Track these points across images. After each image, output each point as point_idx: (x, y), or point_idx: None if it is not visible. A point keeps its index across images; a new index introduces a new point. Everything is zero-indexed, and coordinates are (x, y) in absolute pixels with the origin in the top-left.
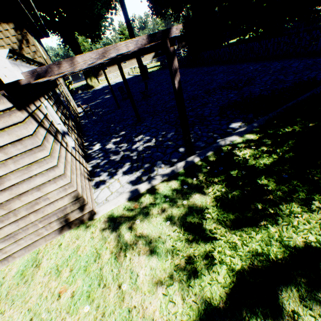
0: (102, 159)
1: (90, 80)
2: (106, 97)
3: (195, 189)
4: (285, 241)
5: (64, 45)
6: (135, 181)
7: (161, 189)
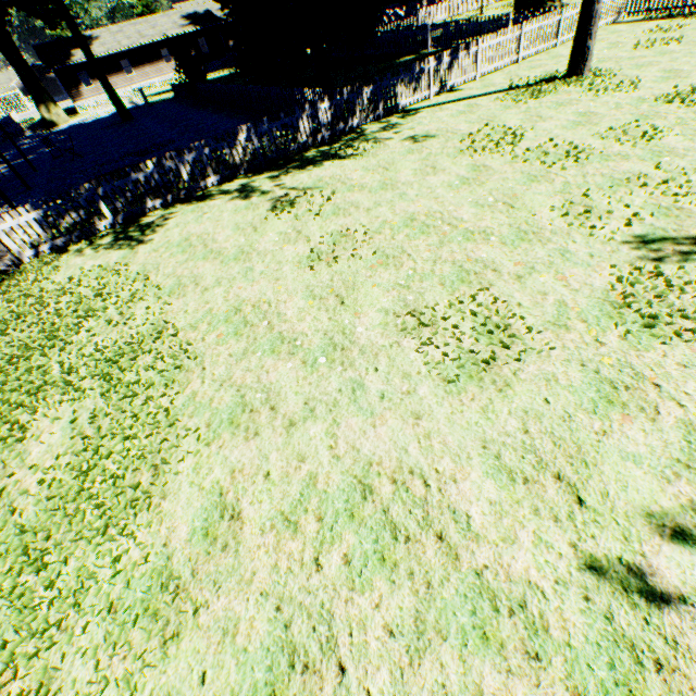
0: None
1: (46, 110)
2: (47, 151)
3: None
4: None
5: None
6: None
7: None
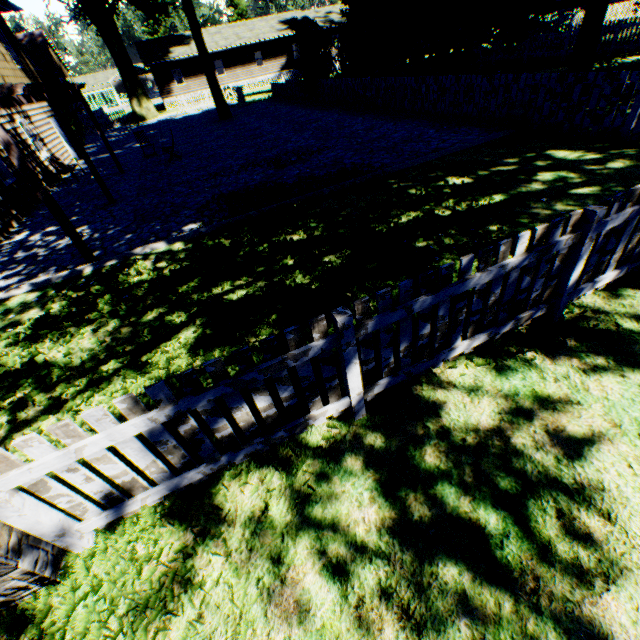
0: (6, 255)
1: (137, 103)
2: (135, 146)
3: (43, 304)
4: (40, 356)
5: (90, 20)
6: (3, 289)
7: (15, 301)
